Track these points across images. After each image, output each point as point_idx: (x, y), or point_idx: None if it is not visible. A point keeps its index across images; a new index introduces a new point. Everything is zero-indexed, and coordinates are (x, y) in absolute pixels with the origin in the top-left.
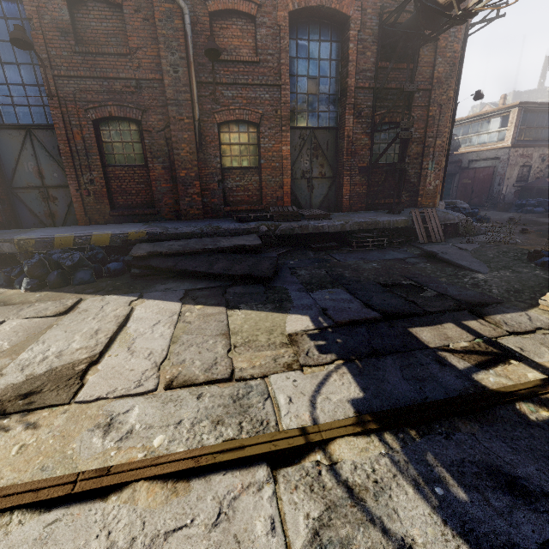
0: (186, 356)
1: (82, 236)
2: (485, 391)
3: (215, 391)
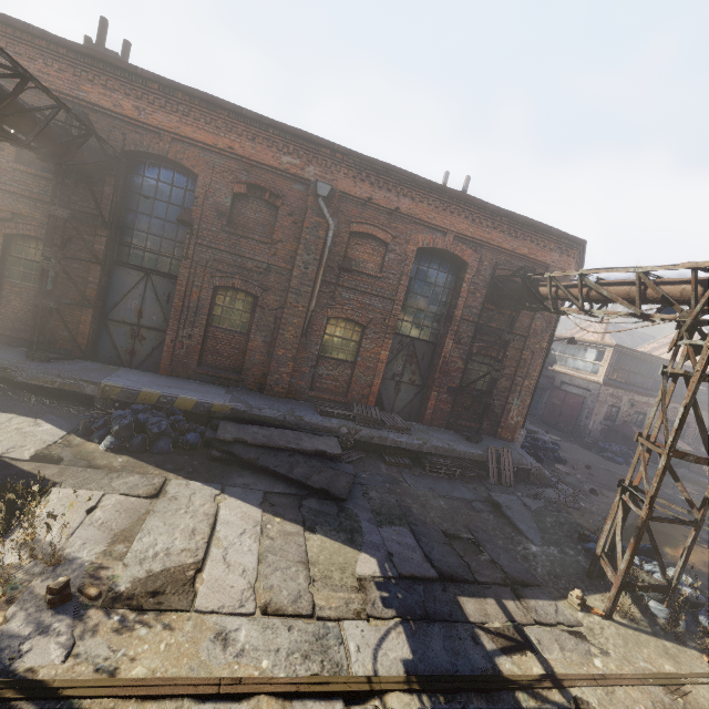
0: (274, 581)
1: (168, 396)
2: (498, 675)
3: (302, 626)
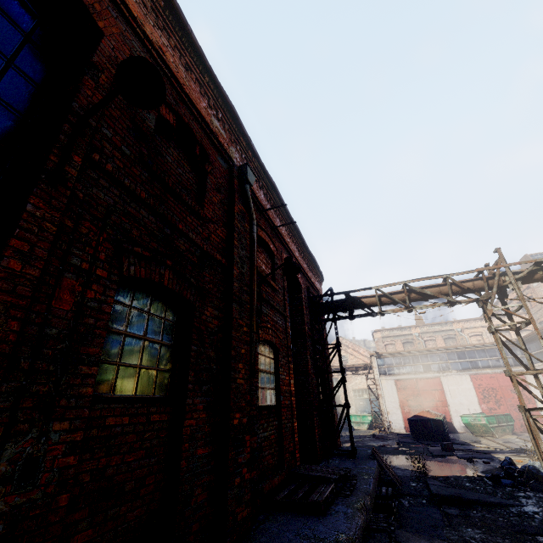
0: None
1: None
2: None
3: None
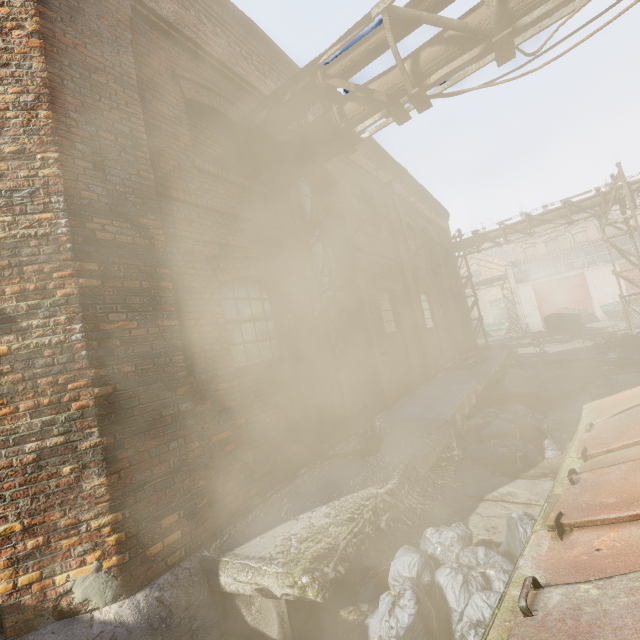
0: None
1: (464, 400)
2: None
3: None
